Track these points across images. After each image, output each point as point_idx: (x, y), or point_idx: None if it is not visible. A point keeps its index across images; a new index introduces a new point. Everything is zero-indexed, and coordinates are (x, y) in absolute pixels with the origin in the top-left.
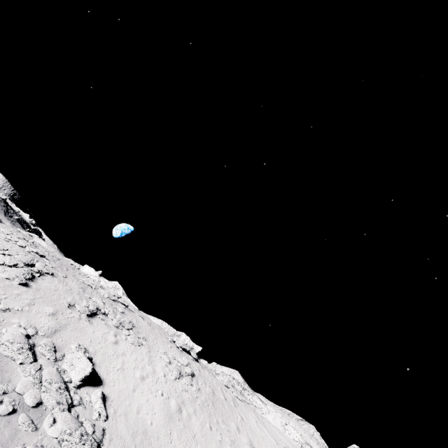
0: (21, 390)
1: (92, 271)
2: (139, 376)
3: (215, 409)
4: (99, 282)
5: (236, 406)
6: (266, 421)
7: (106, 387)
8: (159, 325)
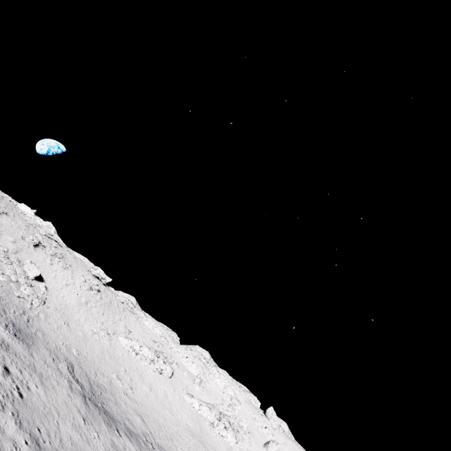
0: (9, 274)
1: (29, 210)
2: (65, 283)
3: (109, 309)
4: (35, 220)
5: (124, 311)
6: (142, 323)
7: (47, 283)
8: (81, 259)
